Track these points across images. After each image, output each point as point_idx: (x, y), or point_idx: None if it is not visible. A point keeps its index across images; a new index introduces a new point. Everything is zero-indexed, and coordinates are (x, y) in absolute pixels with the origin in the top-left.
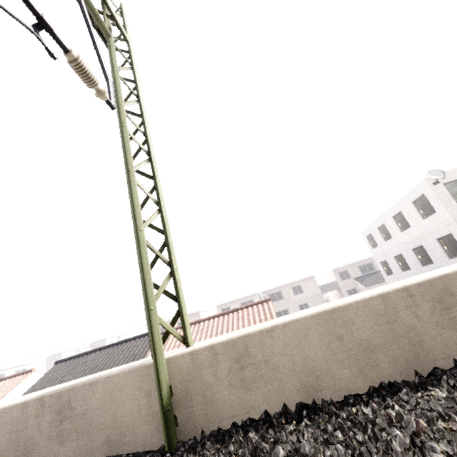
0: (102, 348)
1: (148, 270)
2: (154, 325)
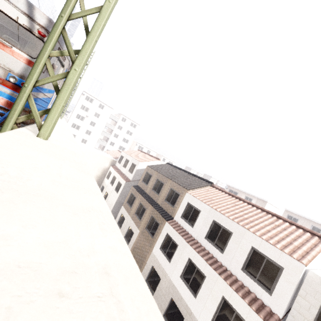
0: (184, 171)
1: (43, 55)
2: (19, 99)
